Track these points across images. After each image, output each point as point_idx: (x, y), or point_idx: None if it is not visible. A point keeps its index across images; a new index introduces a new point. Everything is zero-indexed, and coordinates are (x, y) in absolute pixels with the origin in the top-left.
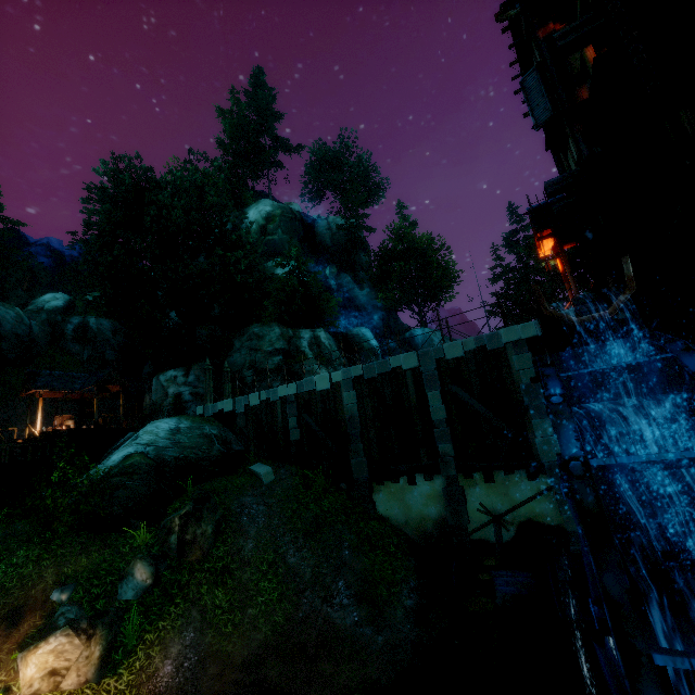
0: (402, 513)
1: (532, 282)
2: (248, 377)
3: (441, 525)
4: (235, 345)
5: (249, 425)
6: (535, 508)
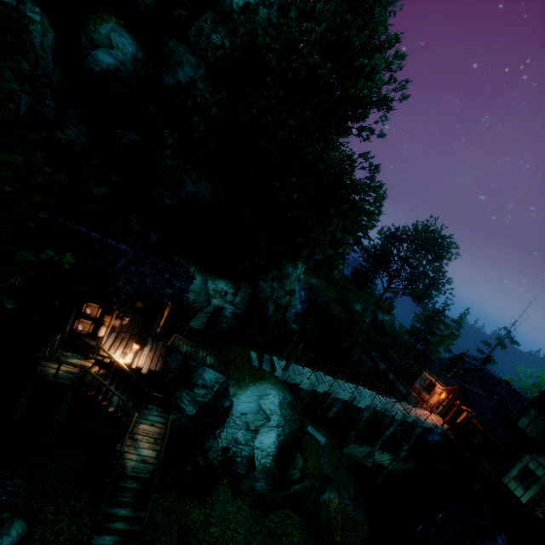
0: (349, 453)
1: None
2: (270, 310)
3: (358, 459)
4: (270, 273)
5: (307, 397)
6: (385, 461)
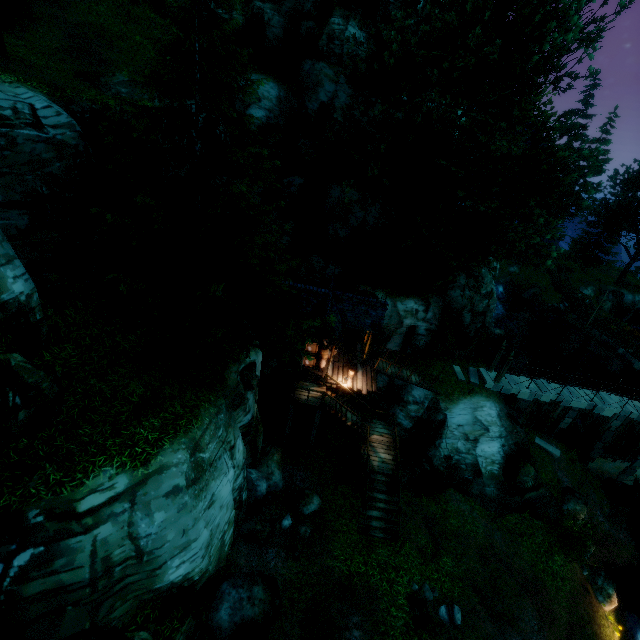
0: (597, 468)
1: None
2: (467, 319)
3: (612, 475)
4: (459, 280)
5: (528, 408)
6: None
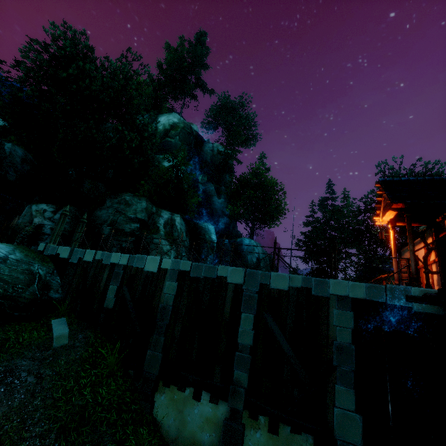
0: (176, 426)
1: (328, 234)
2: (105, 231)
3: None
4: (106, 203)
5: (75, 276)
6: None
